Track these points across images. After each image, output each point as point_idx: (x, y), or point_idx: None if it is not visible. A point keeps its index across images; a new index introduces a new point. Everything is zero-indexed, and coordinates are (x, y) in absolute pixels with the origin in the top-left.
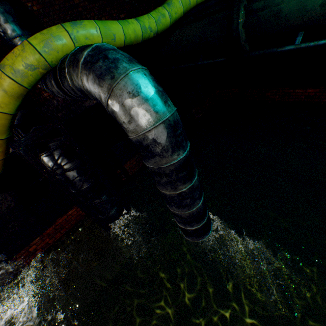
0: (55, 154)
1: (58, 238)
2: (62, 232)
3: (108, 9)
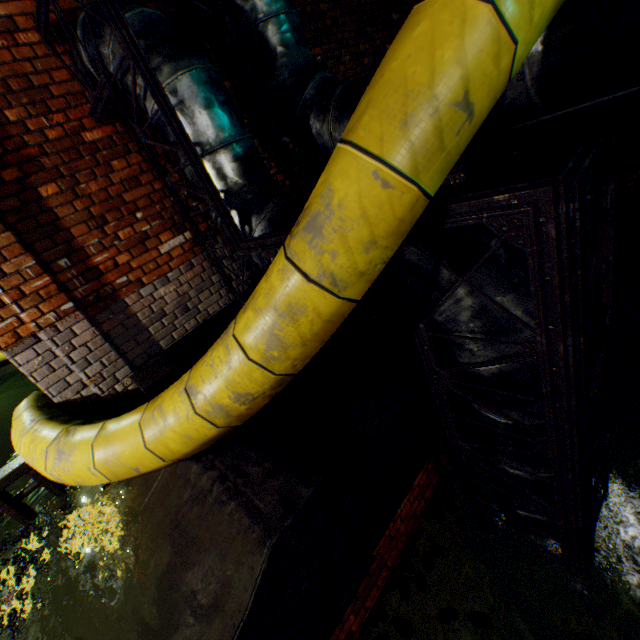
0: (513, 275)
1: (369, 607)
2: (379, 581)
3: (368, 31)
